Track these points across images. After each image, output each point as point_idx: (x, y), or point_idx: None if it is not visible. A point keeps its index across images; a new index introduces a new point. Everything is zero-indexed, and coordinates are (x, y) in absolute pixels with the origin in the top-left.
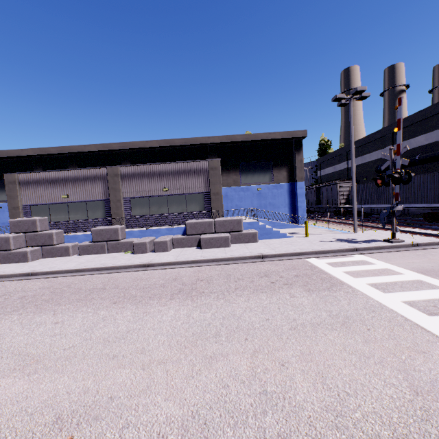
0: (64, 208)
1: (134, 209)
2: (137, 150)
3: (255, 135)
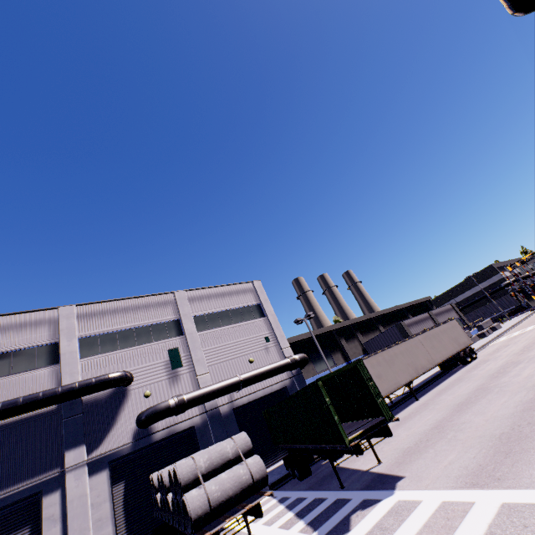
0: None
1: None
2: (378, 316)
3: (417, 300)
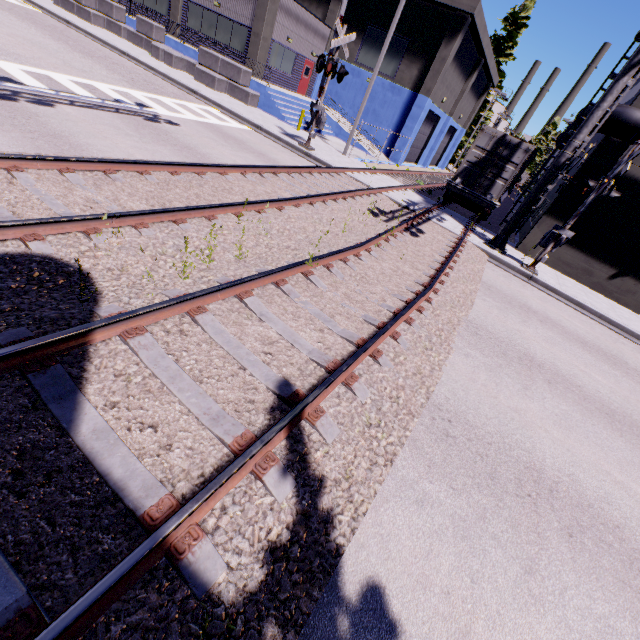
0: None
1: (190, 18)
2: None
3: None
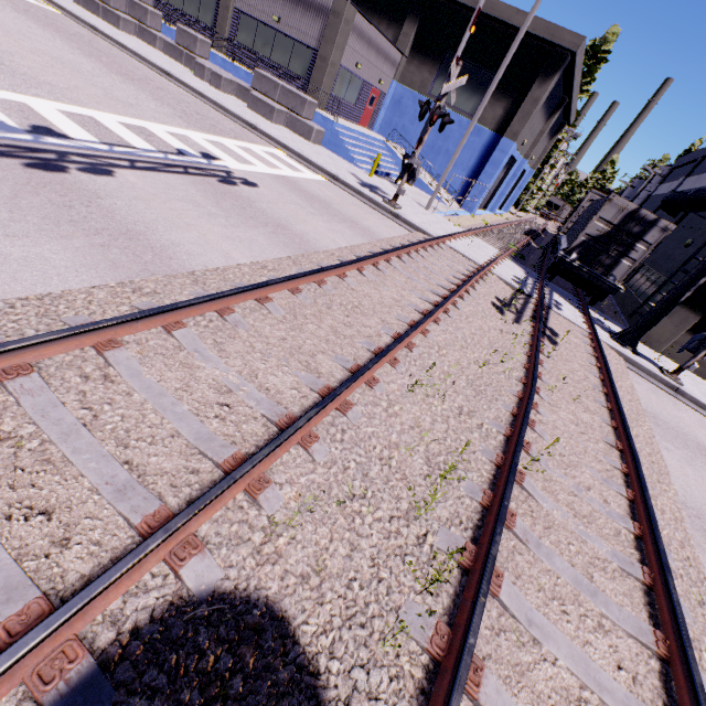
0: None
1: (240, 32)
2: None
3: (493, 3)
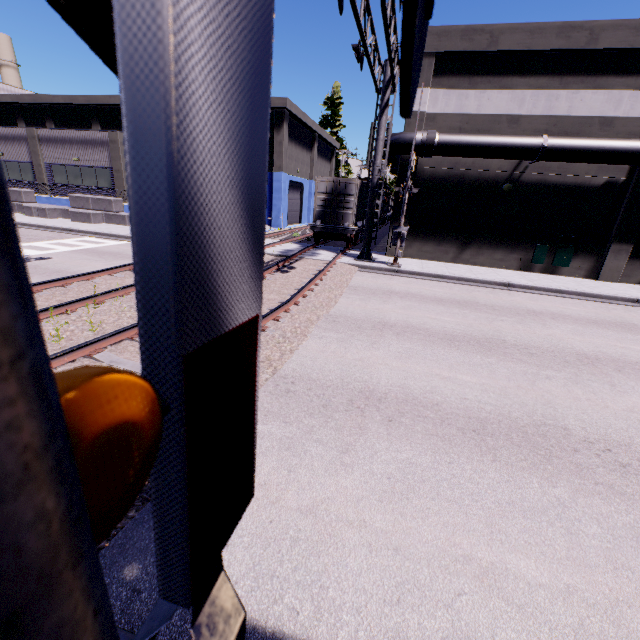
0: (4, 166)
1: (56, 176)
2: (106, 107)
3: None
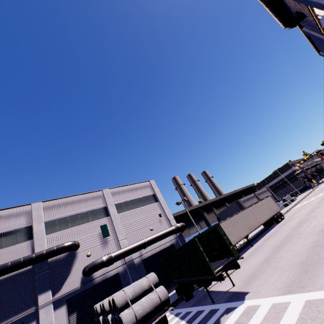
0: None
1: None
2: (224, 197)
3: (246, 186)
